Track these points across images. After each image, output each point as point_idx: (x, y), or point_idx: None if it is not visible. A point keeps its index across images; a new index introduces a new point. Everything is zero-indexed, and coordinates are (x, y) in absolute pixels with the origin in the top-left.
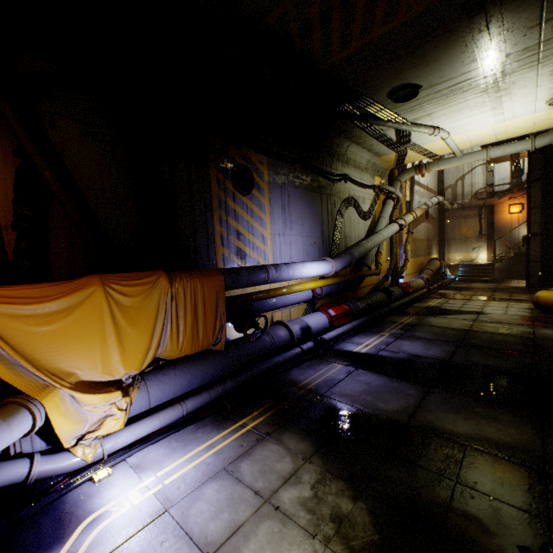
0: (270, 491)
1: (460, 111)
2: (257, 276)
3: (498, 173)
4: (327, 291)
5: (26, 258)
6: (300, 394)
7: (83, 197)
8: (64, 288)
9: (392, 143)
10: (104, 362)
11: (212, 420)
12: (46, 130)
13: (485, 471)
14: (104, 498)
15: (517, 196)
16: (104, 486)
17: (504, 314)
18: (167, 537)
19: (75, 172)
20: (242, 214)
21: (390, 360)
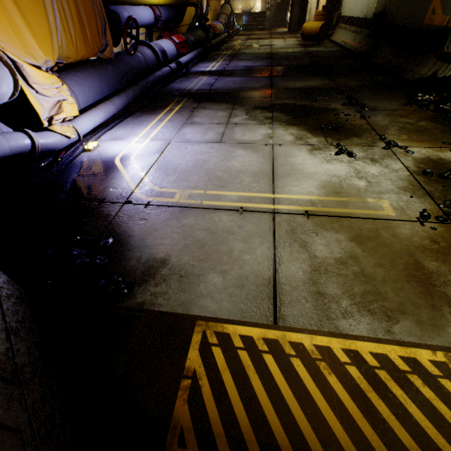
0: (225, 122)
1: None
2: None
3: None
4: (163, 16)
5: None
6: (194, 92)
7: None
8: None
9: None
10: (17, 37)
11: (142, 113)
12: None
13: (317, 93)
14: (112, 152)
15: None
16: (103, 150)
17: (285, 45)
18: (186, 146)
19: None
20: None
21: (237, 71)
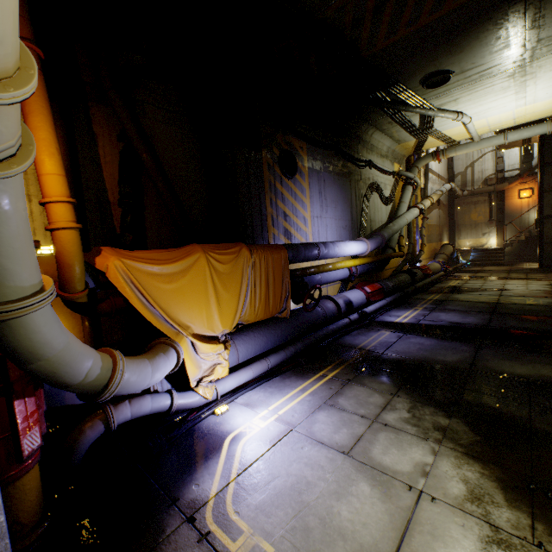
0: (373, 415)
1: (485, 95)
2: (311, 252)
3: (508, 159)
4: (360, 271)
5: (130, 232)
6: (362, 353)
7: (168, 178)
8: (177, 253)
9: (415, 129)
10: (208, 319)
11: (293, 373)
12: (139, 118)
13: (551, 396)
14: (233, 424)
15: (526, 181)
16: (228, 417)
17: (526, 290)
18: (304, 445)
19: (161, 155)
20: (287, 197)
21: (433, 327)
